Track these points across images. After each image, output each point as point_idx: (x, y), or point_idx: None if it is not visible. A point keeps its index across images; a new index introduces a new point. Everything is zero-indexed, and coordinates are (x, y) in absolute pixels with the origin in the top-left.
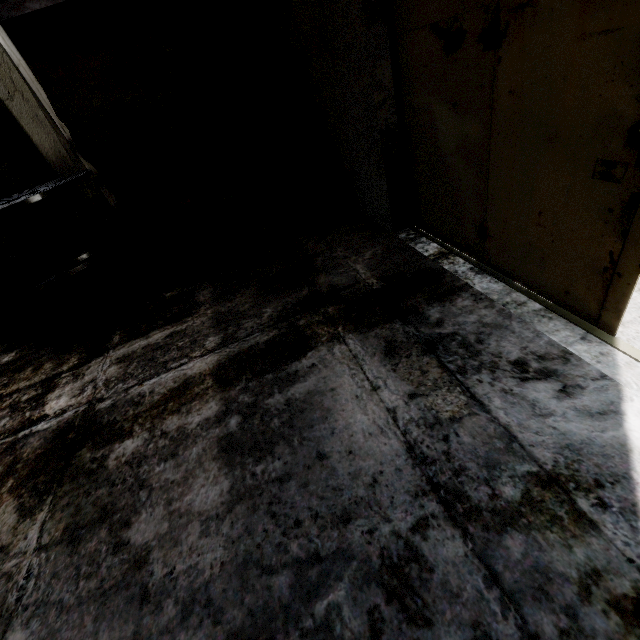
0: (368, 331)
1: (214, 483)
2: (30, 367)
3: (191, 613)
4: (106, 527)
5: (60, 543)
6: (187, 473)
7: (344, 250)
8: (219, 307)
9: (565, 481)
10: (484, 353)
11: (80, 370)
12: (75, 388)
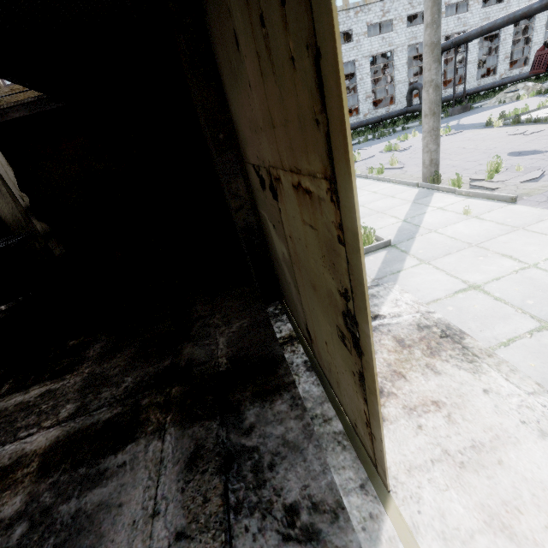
0: (188, 427)
1: None
2: None
3: None
4: None
5: None
6: None
7: (220, 317)
8: (97, 367)
9: None
10: (268, 485)
11: None
12: None
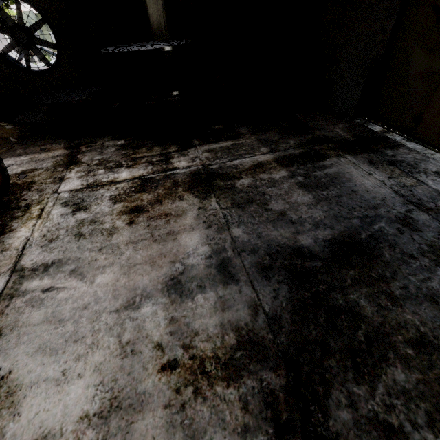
0: (356, 155)
1: (304, 195)
2: (143, 148)
3: (319, 227)
4: (255, 204)
5: (233, 207)
6: (286, 192)
7: (325, 122)
8: (258, 136)
9: None
10: (420, 168)
11: (183, 152)
12: (187, 159)
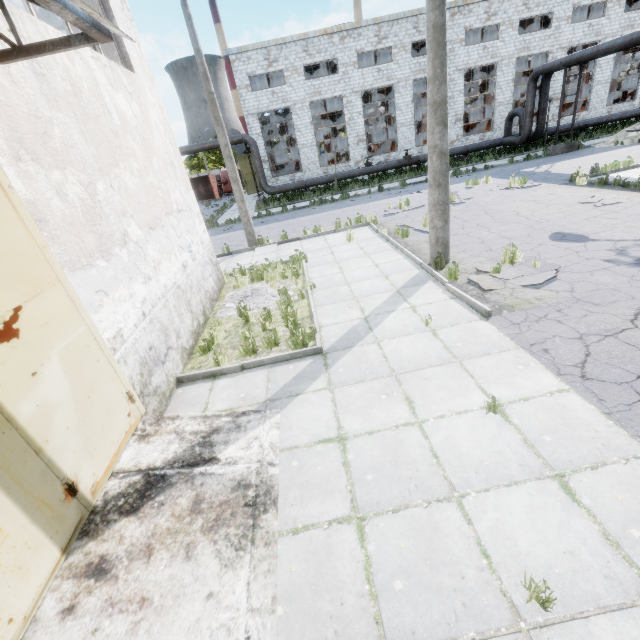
0: None
1: None
2: None
3: None
4: None
5: None
6: None
7: None
8: None
9: None
10: None
11: None
12: None
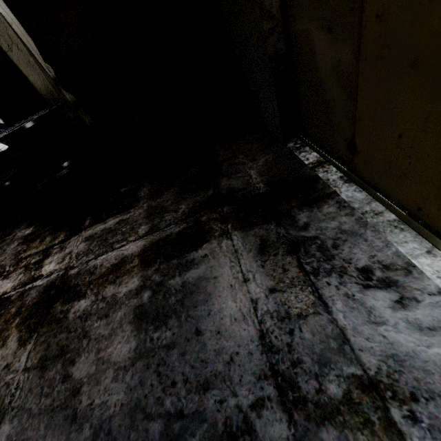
0: (249, 230)
1: (127, 341)
2: (39, 239)
3: (98, 437)
4: (61, 362)
5: (36, 368)
6: (112, 331)
7: (244, 157)
8: (152, 202)
9: (383, 389)
10: (337, 258)
11: (64, 244)
12: (60, 257)
